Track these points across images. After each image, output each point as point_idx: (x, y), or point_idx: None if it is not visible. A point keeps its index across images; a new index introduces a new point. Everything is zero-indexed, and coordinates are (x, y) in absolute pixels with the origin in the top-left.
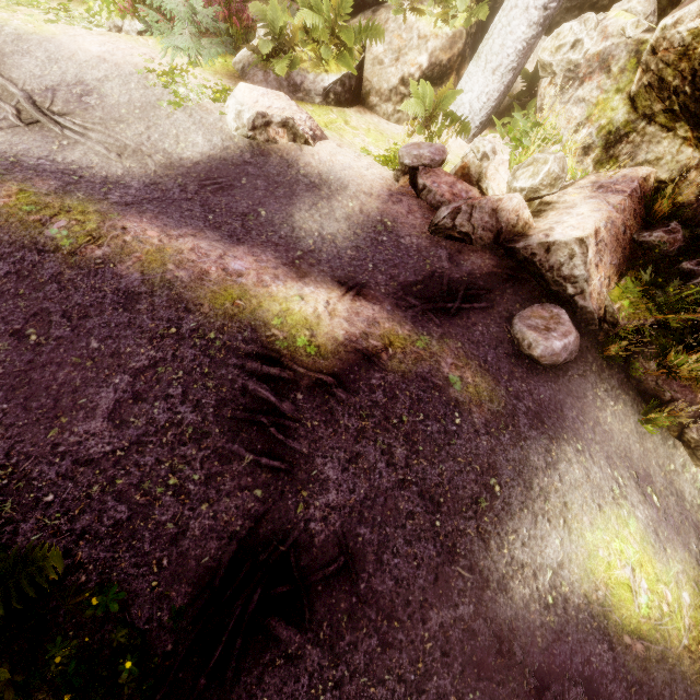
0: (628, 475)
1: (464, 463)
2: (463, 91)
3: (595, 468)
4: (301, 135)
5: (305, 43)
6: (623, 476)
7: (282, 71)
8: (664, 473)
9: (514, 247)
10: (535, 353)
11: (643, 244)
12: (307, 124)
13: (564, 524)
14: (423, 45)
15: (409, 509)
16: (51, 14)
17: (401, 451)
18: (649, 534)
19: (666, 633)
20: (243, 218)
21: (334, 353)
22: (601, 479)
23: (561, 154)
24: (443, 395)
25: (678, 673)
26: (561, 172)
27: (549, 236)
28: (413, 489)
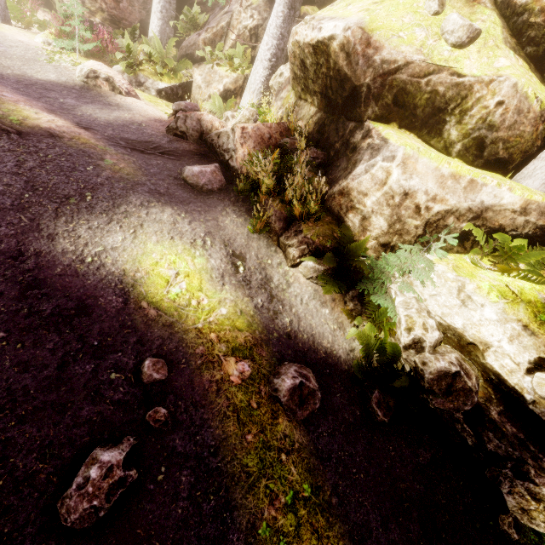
0: (222, 247)
1: (74, 181)
2: (236, 100)
3: (187, 226)
4: (118, 88)
5: (149, 64)
6: (216, 244)
7: (123, 65)
8: (260, 262)
9: (206, 138)
10: (184, 175)
11: (280, 146)
12: (125, 86)
13: (134, 233)
14: (221, 80)
15: (11, 183)
16: (14, 32)
17: (33, 164)
18: (214, 272)
19: (185, 316)
20: (45, 97)
21: (30, 127)
22: (187, 231)
23: (253, 109)
24: (91, 160)
25: (178, 337)
26: (251, 116)
27: (220, 130)
28: (24, 178)
